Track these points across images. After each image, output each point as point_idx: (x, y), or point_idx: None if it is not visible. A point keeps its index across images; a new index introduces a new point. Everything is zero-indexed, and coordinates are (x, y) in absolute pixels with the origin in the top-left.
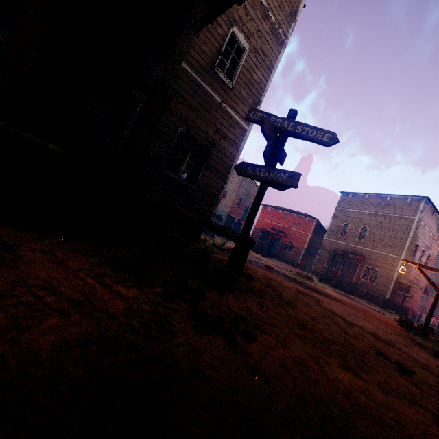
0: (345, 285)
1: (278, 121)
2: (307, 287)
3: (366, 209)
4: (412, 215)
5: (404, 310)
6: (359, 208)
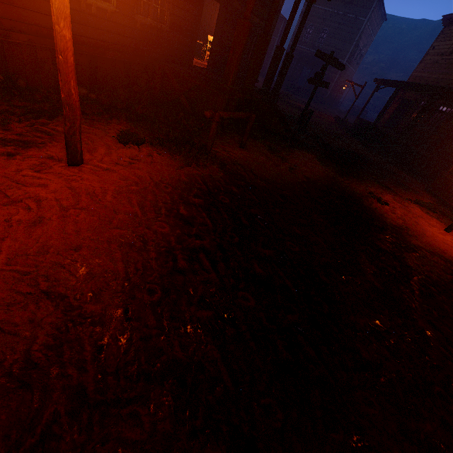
0: (302, 90)
1: (327, 58)
2: (295, 107)
3: (331, 7)
4: (364, 17)
5: (333, 102)
6: (325, 5)
